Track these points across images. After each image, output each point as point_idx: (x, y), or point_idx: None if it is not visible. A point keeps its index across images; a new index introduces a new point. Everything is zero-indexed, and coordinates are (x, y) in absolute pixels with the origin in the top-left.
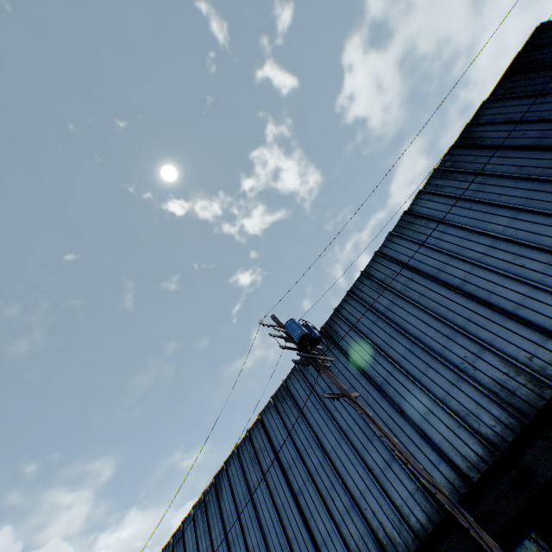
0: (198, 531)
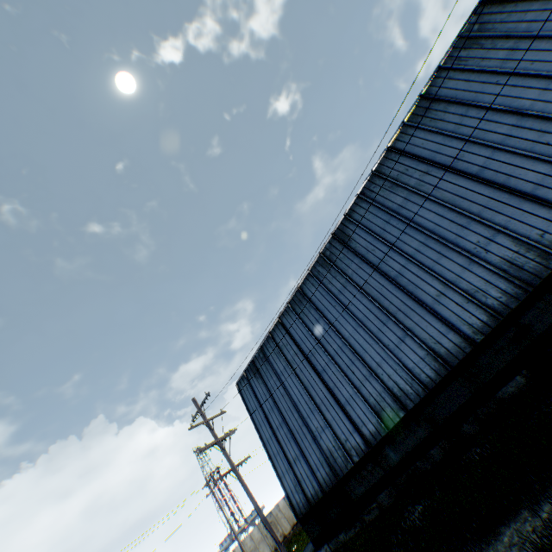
0: (325, 281)
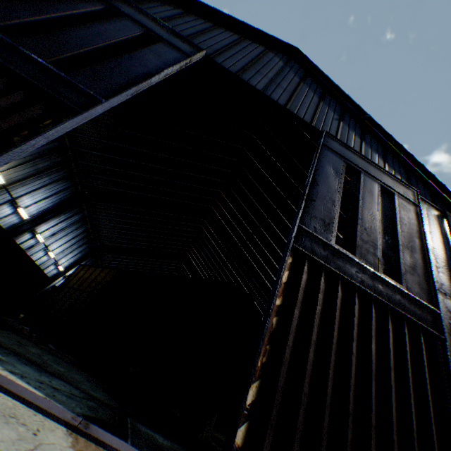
0: None
